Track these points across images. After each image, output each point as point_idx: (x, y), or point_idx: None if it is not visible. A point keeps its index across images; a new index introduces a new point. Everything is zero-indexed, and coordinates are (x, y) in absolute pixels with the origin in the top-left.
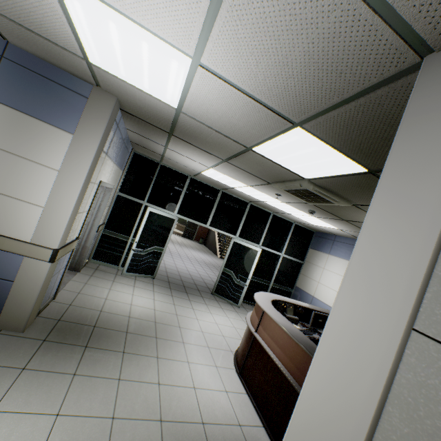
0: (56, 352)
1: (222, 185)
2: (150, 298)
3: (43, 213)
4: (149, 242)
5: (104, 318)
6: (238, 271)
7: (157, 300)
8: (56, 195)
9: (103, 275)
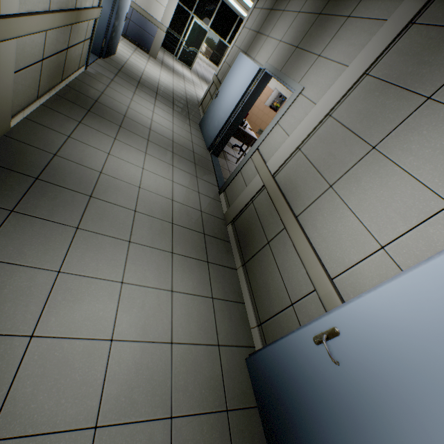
0: (166, 69)
1: (239, 13)
2: (190, 75)
3: (165, 11)
4: (191, 44)
5: (175, 70)
6: None
7: (193, 77)
8: (170, 3)
9: (168, 56)
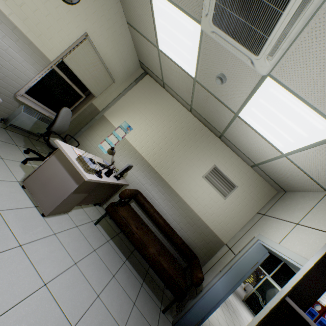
0: None
1: None
2: None
3: None
4: None
5: None
6: (264, 298)
7: None
8: None
9: None
